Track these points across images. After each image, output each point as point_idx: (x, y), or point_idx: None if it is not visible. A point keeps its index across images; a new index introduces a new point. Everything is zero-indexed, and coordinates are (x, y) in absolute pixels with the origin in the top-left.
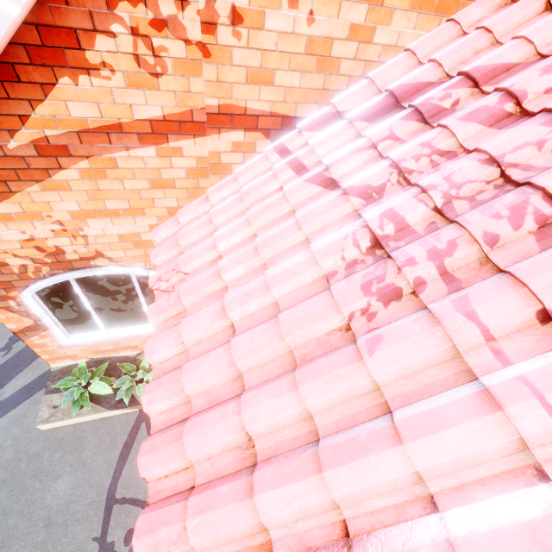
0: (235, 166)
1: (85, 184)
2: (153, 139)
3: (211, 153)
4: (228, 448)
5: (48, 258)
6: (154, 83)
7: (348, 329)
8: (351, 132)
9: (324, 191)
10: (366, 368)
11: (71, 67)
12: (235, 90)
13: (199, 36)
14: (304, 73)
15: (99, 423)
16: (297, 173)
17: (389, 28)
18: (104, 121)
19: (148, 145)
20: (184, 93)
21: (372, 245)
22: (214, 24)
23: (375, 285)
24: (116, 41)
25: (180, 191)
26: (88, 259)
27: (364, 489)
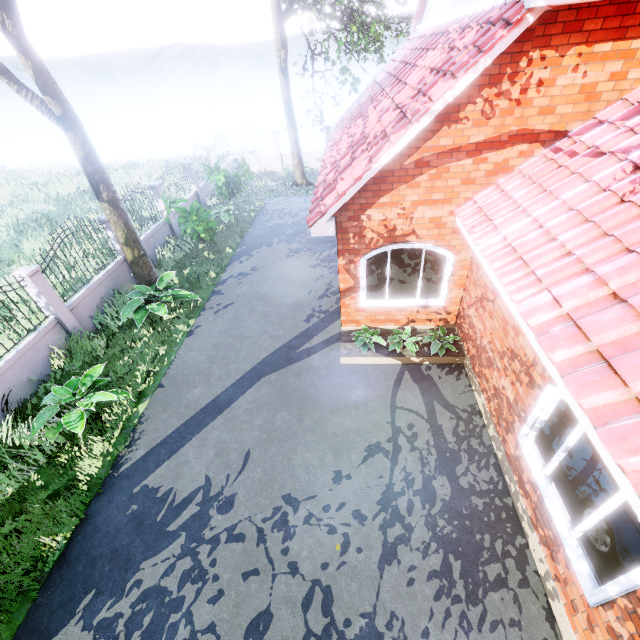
0: (517, 167)
1: (428, 183)
2: (473, 154)
3: (504, 160)
4: (552, 258)
5: (386, 233)
6: (486, 123)
7: (621, 202)
8: (612, 128)
9: (595, 159)
10: (635, 206)
11: (450, 121)
12: (529, 120)
13: (517, 96)
14: (575, 104)
15: (375, 366)
16: (571, 158)
17: (638, 70)
18: (453, 146)
19: (470, 157)
20: (499, 126)
21: (633, 170)
22: (527, 89)
23: (638, 180)
24: (475, 106)
25: (477, 186)
26: (405, 235)
27: (638, 235)
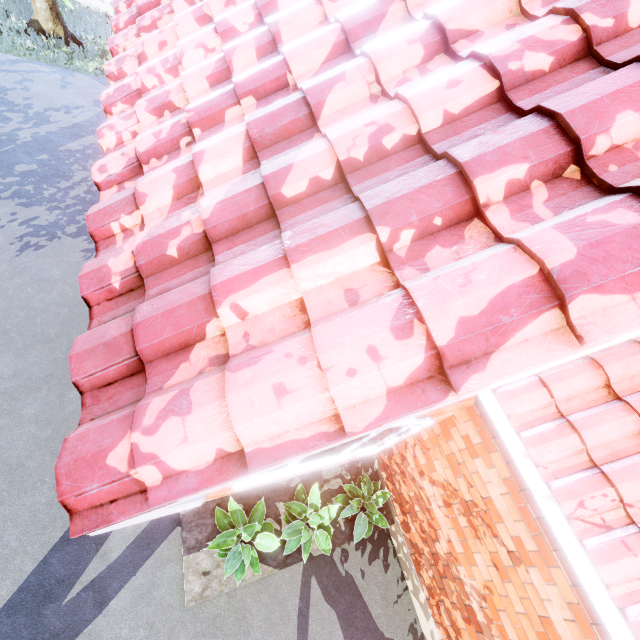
0: None
1: None
2: None
3: None
4: None
5: None
6: None
7: None
8: None
9: None
10: None
11: None
12: None
13: None
14: None
15: (259, 585)
16: None
17: None
18: None
19: None
20: None
21: None
22: None
23: None
24: None
25: None
26: None
27: None
